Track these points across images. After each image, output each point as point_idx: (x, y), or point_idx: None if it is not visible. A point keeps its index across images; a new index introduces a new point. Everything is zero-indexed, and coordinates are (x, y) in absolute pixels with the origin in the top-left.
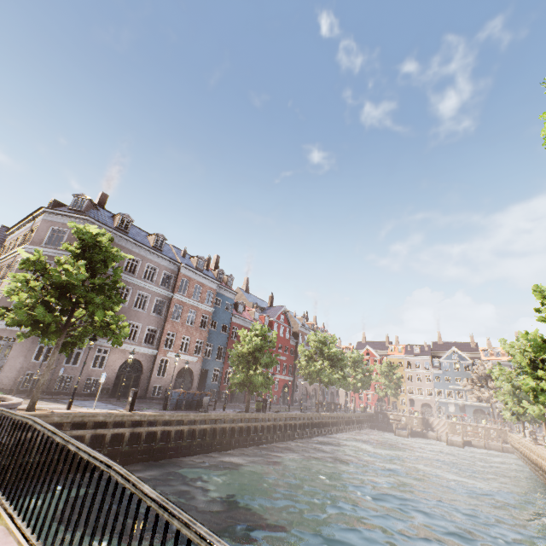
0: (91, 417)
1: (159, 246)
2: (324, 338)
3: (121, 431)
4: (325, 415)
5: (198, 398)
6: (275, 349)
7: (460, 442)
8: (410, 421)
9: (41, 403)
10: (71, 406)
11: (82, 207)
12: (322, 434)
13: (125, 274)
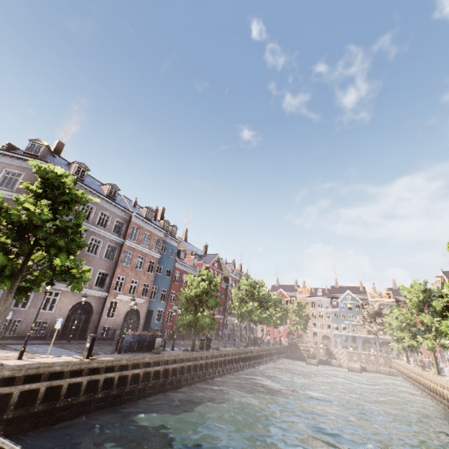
0: (47, 368)
1: (112, 196)
2: (254, 282)
3: (78, 380)
4: (254, 350)
5: (150, 340)
6: None
7: (358, 368)
8: (317, 351)
9: None
10: (22, 355)
11: (38, 152)
12: (252, 366)
13: None
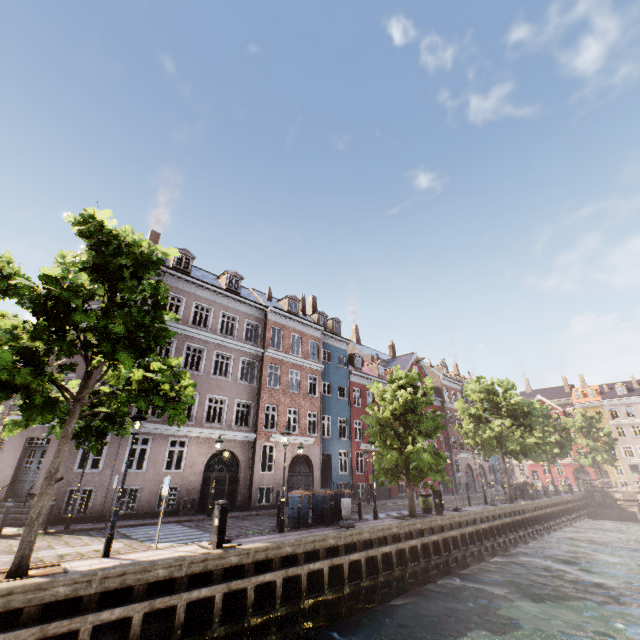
0: (140, 574)
1: (234, 288)
2: (492, 385)
3: (205, 593)
4: (526, 506)
5: (331, 503)
6: None
7: None
8: None
9: (75, 543)
10: (110, 549)
11: None
12: (531, 538)
13: (194, 329)
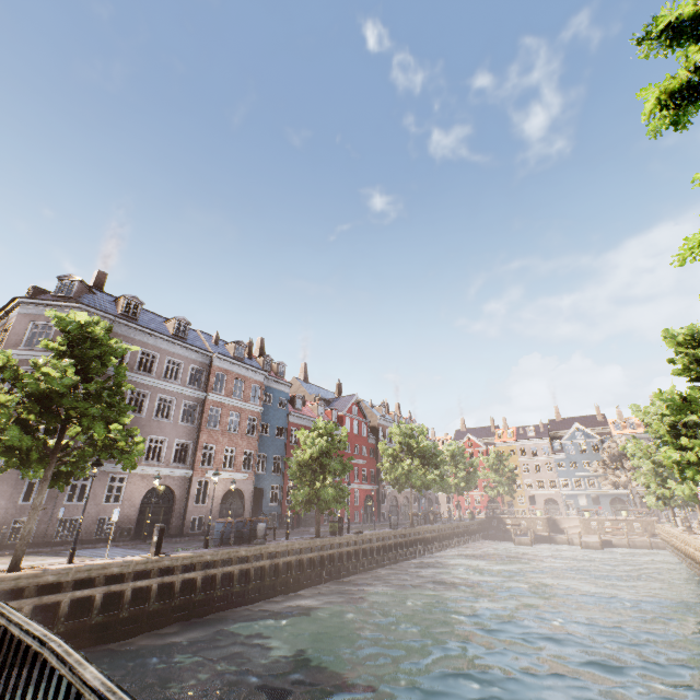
0: (101, 570)
1: (181, 334)
2: (411, 429)
3: (145, 583)
4: (422, 530)
5: (250, 527)
6: (350, 451)
7: (597, 543)
8: (532, 523)
9: (34, 560)
10: (73, 558)
11: (71, 292)
12: (421, 555)
13: (139, 374)
